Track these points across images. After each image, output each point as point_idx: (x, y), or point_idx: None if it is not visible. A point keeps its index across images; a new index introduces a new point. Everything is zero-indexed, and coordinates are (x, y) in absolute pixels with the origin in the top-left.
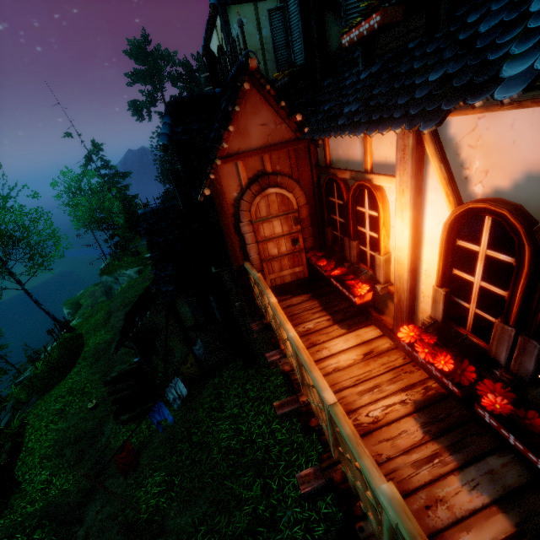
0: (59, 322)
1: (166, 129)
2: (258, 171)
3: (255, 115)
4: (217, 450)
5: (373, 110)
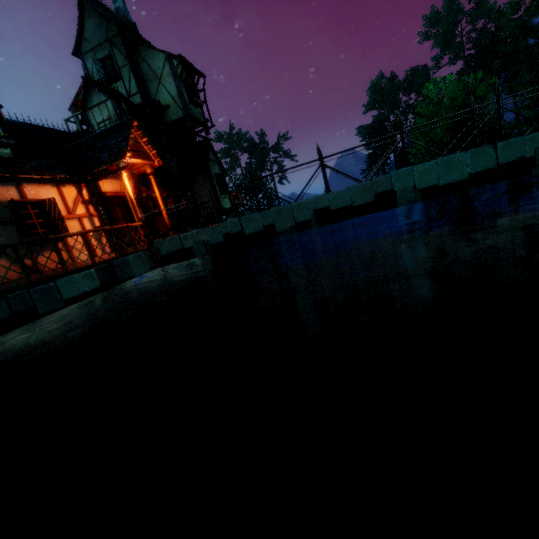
0: None
1: None
2: None
3: None
4: None
5: None
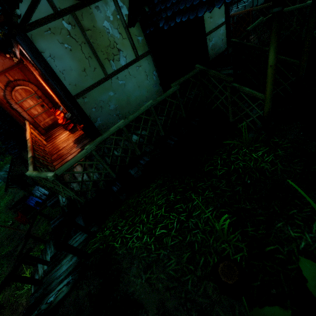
0: None
1: None
2: (7, 81)
3: None
4: None
5: None
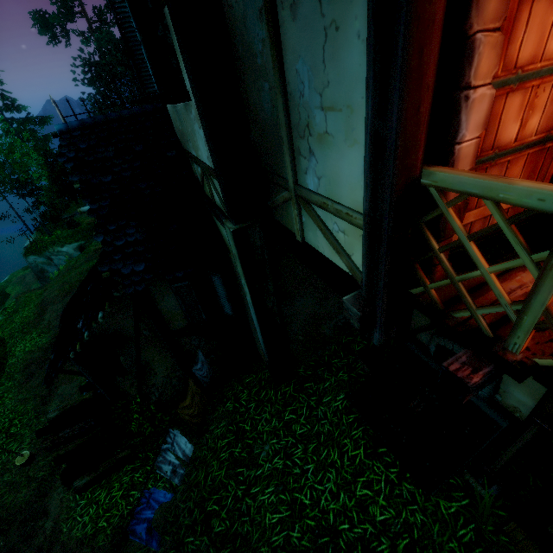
0: None
1: None
2: None
3: None
4: None
5: None
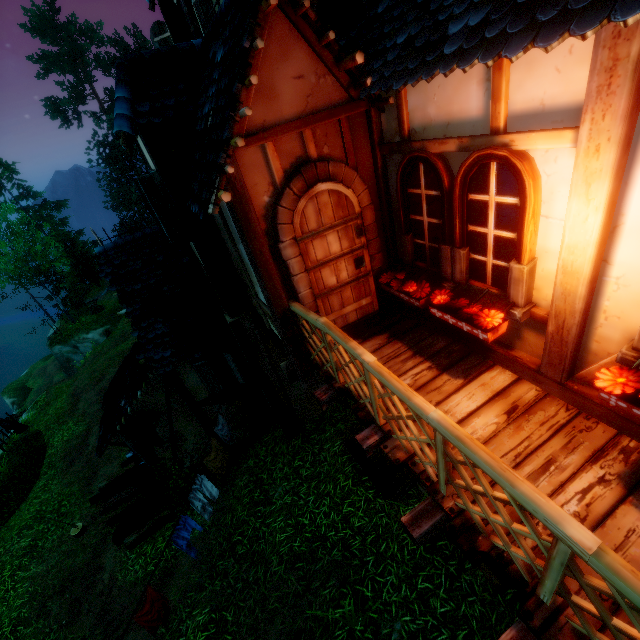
0: (1, 422)
1: (124, 108)
2: (297, 158)
3: (284, 59)
4: (276, 559)
5: (532, 7)
